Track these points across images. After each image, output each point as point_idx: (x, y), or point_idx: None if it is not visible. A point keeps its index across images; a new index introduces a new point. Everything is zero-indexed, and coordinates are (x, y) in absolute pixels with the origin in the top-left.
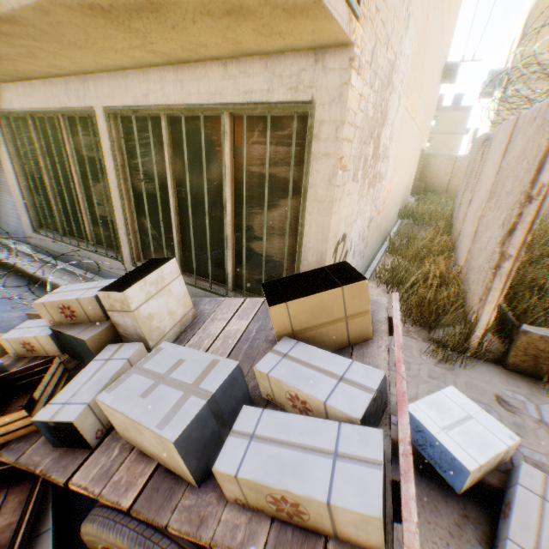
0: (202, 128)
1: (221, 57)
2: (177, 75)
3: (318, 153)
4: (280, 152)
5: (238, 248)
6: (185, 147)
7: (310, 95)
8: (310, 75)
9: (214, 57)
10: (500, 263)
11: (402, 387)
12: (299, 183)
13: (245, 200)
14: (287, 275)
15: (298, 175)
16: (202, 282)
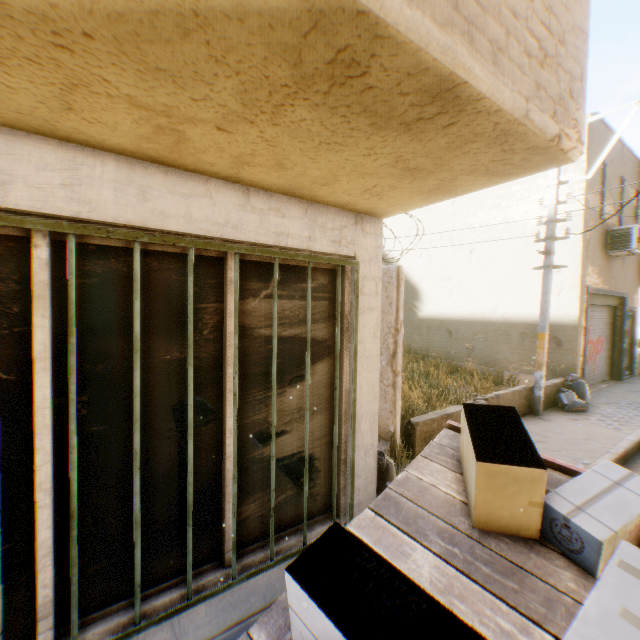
0: (192, 272)
1: (255, 182)
2: (129, 174)
3: (363, 307)
4: (305, 307)
5: (240, 468)
6: (139, 306)
7: (353, 251)
8: (351, 232)
9: (242, 178)
10: (395, 379)
11: (584, 471)
12: (330, 341)
13: (254, 380)
14: (322, 469)
15: (328, 332)
16: (149, 604)
